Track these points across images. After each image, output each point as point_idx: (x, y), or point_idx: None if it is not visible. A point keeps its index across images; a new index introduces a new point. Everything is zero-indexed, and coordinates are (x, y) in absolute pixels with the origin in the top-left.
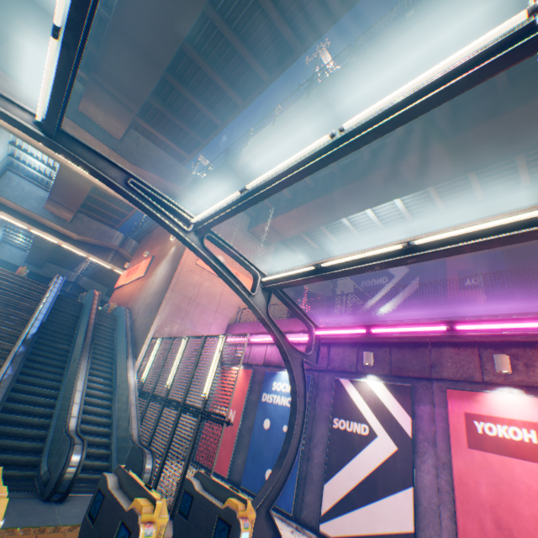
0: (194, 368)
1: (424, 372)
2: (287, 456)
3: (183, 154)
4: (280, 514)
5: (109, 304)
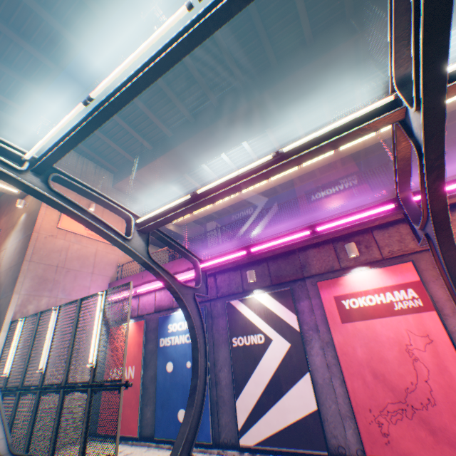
0: (73, 339)
1: (297, 274)
2: (198, 390)
3: (13, 104)
4: (200, 447)
5: None
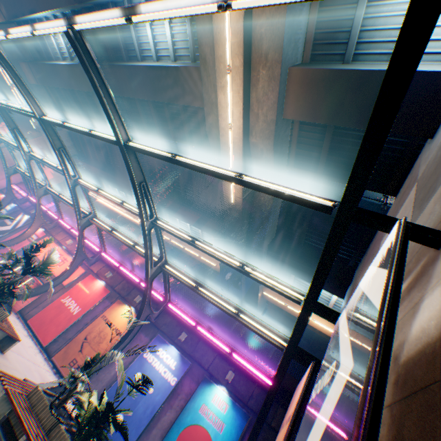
0: None
1: None
2: None
3: (60, 108)
4: None
5: None
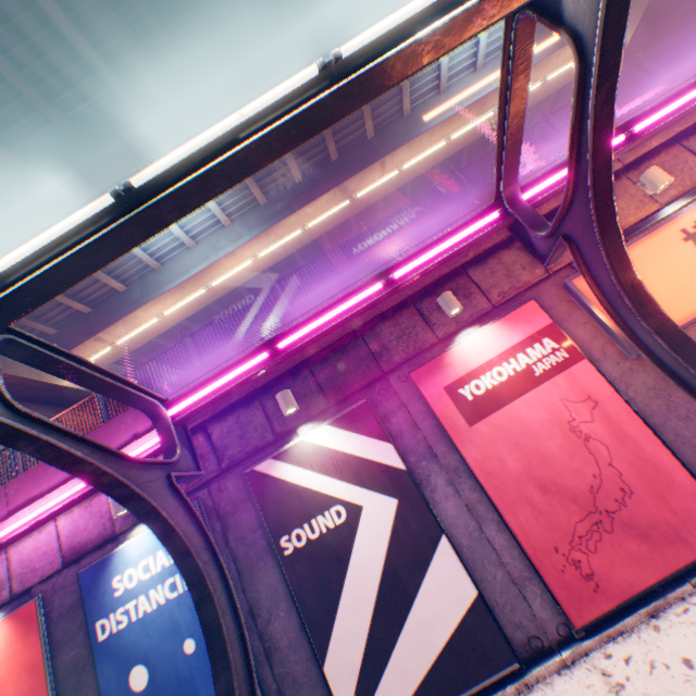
0: None
1: (373, 373)
2: None
3: None
4: None
5: None
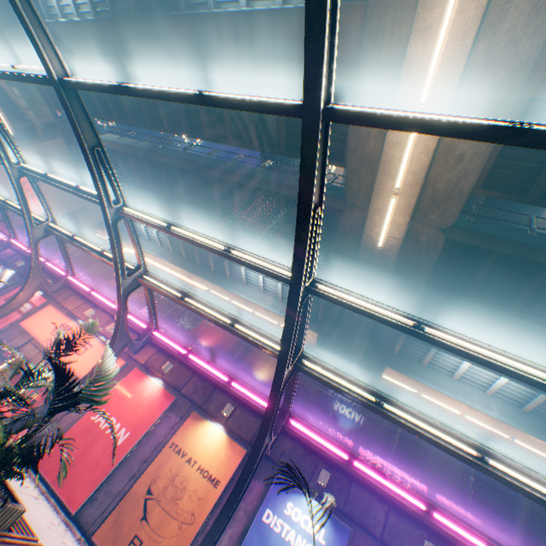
0: None
1: None
2: None
3: (53, 104)
4: None
5: None
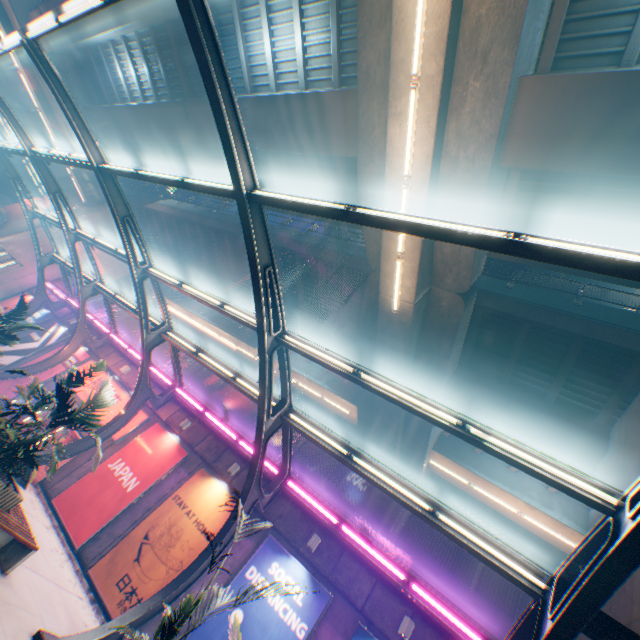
0: None
1: None
2: None
3: None
4: None
5: (2, 208)
